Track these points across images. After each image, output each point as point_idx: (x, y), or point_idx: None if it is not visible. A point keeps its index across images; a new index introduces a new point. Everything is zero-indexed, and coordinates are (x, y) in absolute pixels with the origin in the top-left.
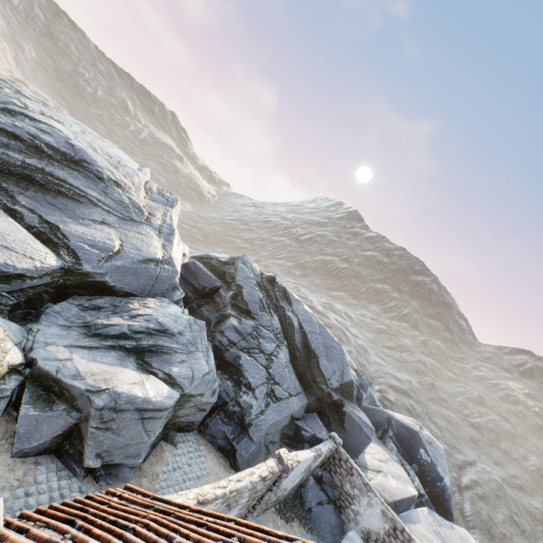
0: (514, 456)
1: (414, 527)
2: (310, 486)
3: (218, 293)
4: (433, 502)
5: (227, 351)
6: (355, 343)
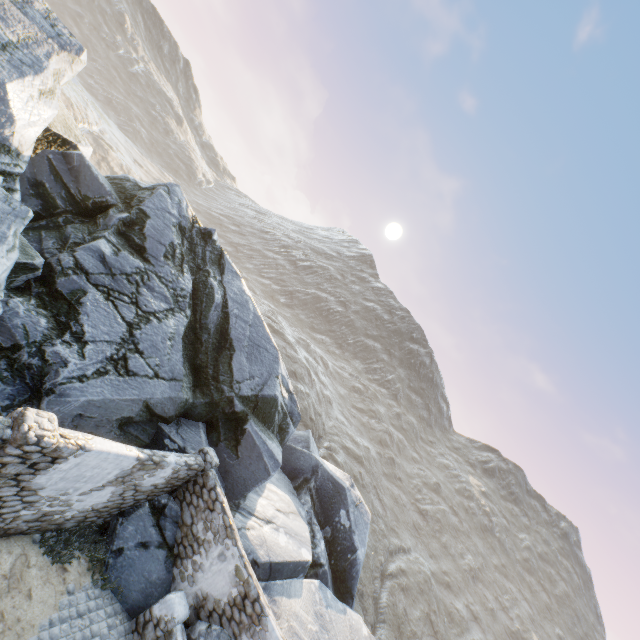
0: (452, 552)
1: (287, 602)
2: (138, 517)
3: (106, 212)
4: (336, 578)
5: (65, 276)
6: (319, 390)
